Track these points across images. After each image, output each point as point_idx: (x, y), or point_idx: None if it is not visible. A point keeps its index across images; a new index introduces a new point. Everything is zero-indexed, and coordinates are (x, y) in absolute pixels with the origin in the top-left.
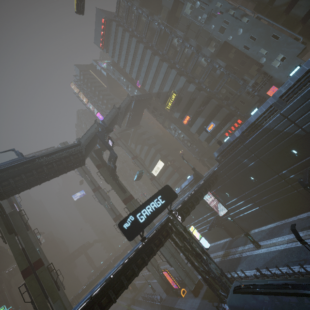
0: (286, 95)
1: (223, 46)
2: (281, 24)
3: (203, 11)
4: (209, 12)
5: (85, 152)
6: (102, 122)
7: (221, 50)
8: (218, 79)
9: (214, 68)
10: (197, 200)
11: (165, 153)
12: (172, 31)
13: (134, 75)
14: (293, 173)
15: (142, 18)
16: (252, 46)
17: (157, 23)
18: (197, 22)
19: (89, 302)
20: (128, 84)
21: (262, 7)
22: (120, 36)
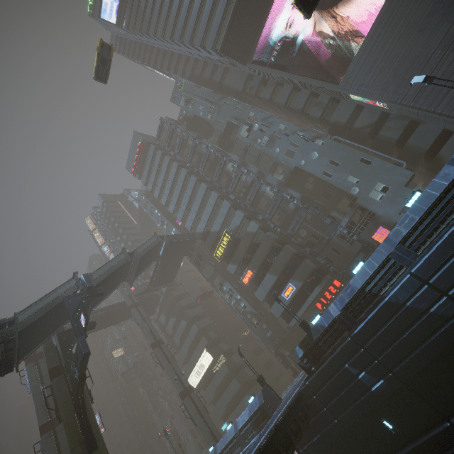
0: (413, 239)
1: (294, 172)
2: (370, 147)
3: (263, 133)
4: (270, 135)
5: (28, 339)
6: (85, 276)
7: (293, 177)
8: (292, 216)
9: (285, 200)
10: None
11: (216, 336)
12: (224, 155)
13: (172, 207)
14: None
15: (189, 141)
16: (334, 172)
17: (206, 146)
18: (256, 145)
19: None
20: (164, 219)
21: (339, 130)
22: (158, 160)
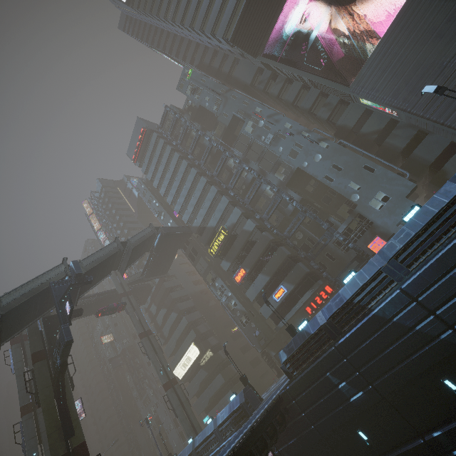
0: (406, 254)
1: (296, 174)
2: (374, 154)
3: (268, 131)
4: (275, 133)
5: (12, 322)
6: (74, 263)
7: (294, 178)
8: (290, 217)
9: (284, 201)
10: None
11: (205, 330)
12: (226, 149)
13: (170, 198)
14: None
15: (192, 132)
16: (336, 177)
17: (209, 139)
18: (260, 142)
19: None
20: (161, 210)
21: (346, 134)
22: (159, 149)
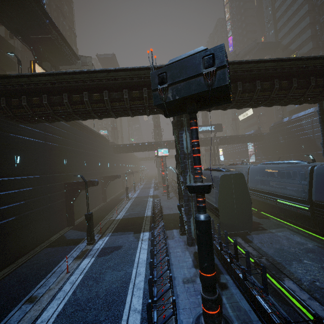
0: None
1: None
2: None
3: None
4: None
5: None
6: None
7: None
8: None
9: None
10: (235, 141)
11: None
12: None
13: (279, 14)
14: (294, 158)
15: None
16: None
17: None
18: None
19: (172, 142)
20: (271, 18)
21: None
22: None
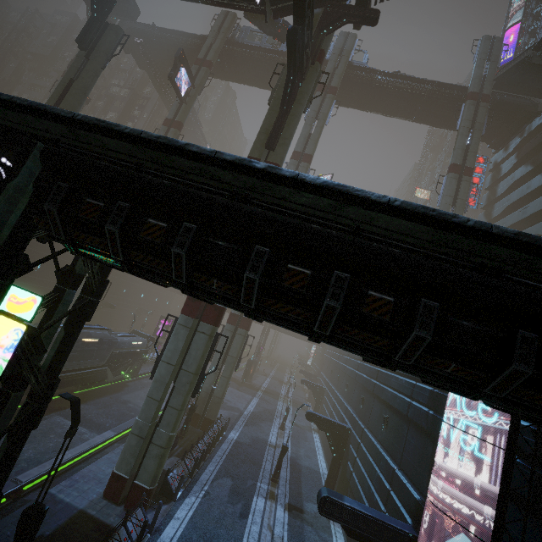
0: None
1: None
2: None
3: None
4: None
5: None
6: None
7: None
8: None
9: None
10: (239, 281)
11: None
12: None
13: None
14: None
15: None
16: None
17: None
18: None
19: None
20: None
21: None
22: None
